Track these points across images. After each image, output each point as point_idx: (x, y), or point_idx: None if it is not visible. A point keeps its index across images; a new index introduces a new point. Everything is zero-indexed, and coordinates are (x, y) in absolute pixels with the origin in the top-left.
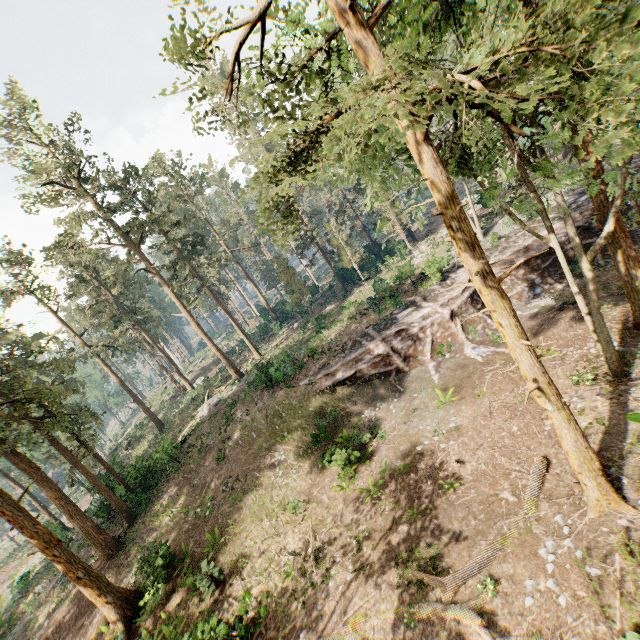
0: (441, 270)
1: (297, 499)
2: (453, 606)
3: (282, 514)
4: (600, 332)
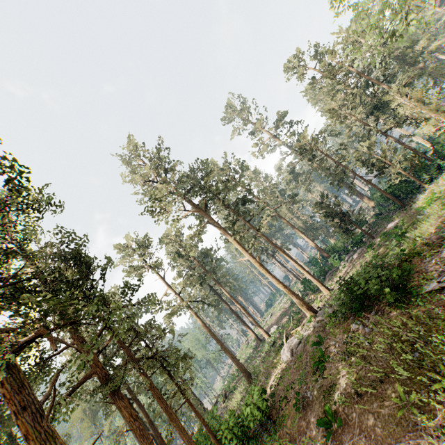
0: None
1: None
2: None
3: None
4: None
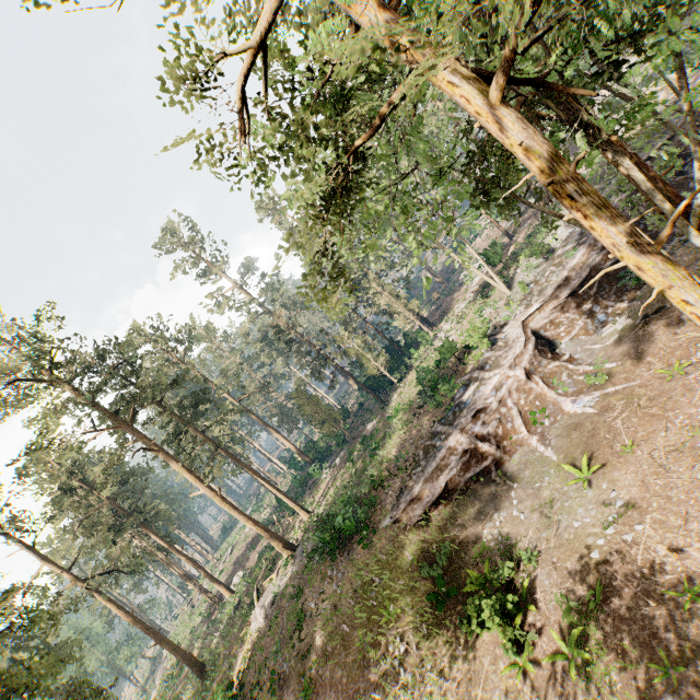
0: (485, 335)
1: None
2: None
3: None
4: None
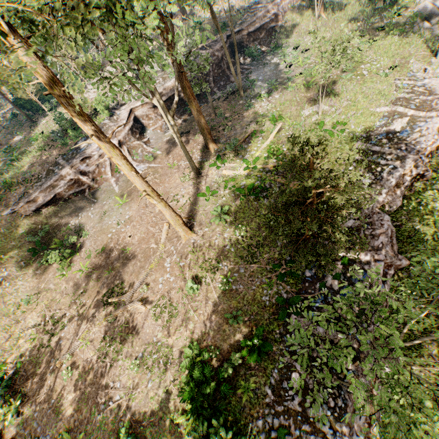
0: (108, 107)
1: (29, 295)
2: (130, 304)
3: (19, 309)
4: (186, 155)
